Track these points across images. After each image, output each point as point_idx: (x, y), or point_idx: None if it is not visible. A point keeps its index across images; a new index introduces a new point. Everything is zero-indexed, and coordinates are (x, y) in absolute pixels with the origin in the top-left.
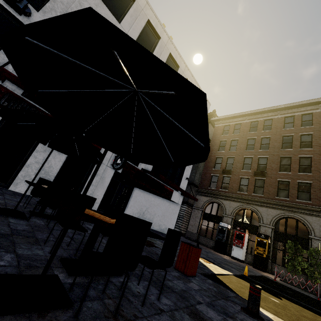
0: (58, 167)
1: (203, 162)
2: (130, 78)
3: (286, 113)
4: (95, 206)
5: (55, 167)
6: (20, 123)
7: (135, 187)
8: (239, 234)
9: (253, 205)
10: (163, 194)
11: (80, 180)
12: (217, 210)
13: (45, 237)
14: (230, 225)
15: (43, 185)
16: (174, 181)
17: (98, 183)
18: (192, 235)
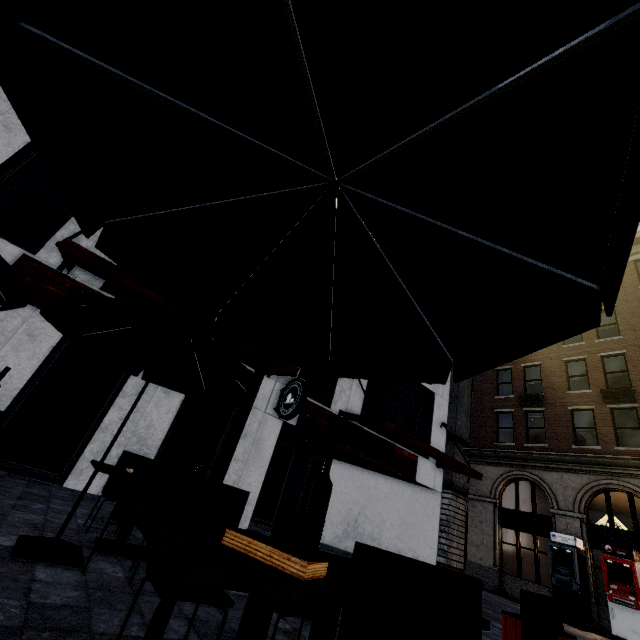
0: (166, 426)
1: (589, 329)
2: (323, 133)
3: (633, 252)
4: (245, 513)
5: (160, 427)
6: (88, 332)
7: (328, 457)
8: (617, 565)
9: (627, 479)
10: (396, 469)
11: (211, 452)
12: (534, 499)
13: (118, 628)
14: (582, 539)
15: (129, 469)
16: (416, 435)
17: (248, 454)
18: (483, 575)
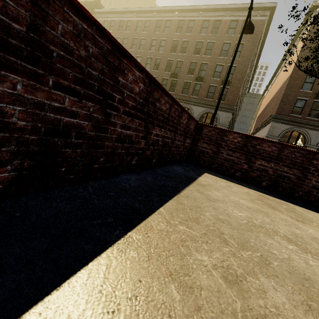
0: None
1: None
2: None
3: (139, 16)
4: None
5: None
6: None
7: None
8: None
9: None
10: None
11: None
12: None
13: None
14: None
15: None
16: None
17: None
18: None
